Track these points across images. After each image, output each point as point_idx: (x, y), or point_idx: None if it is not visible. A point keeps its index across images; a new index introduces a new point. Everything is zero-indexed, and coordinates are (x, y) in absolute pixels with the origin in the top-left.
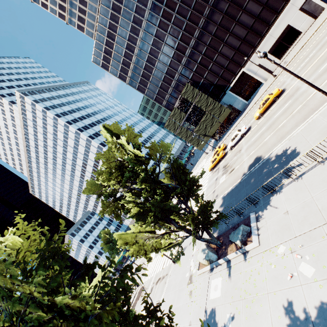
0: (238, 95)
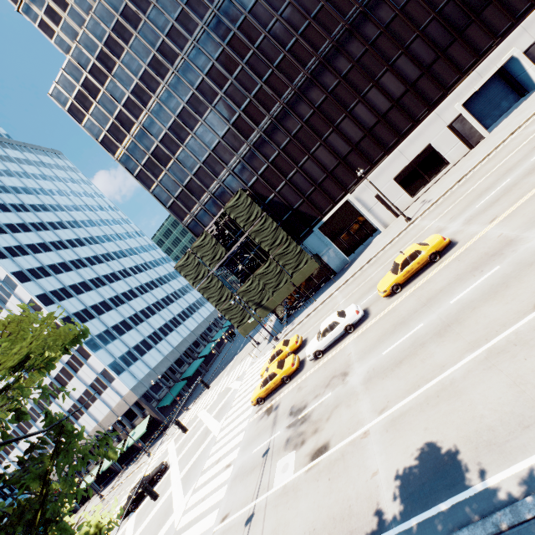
0: (333, 241)
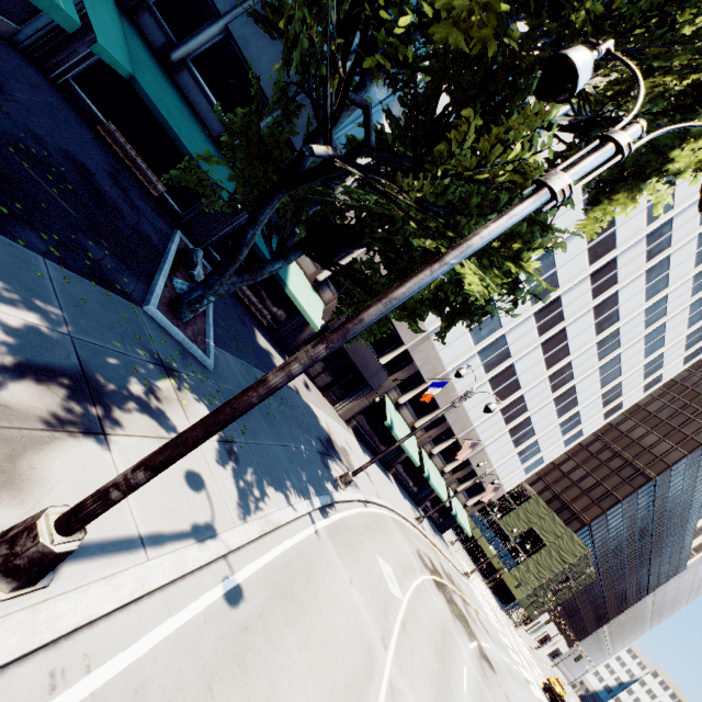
0: None
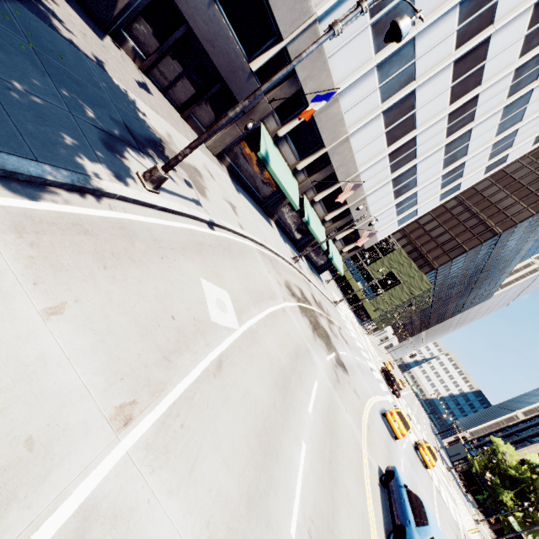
0: None
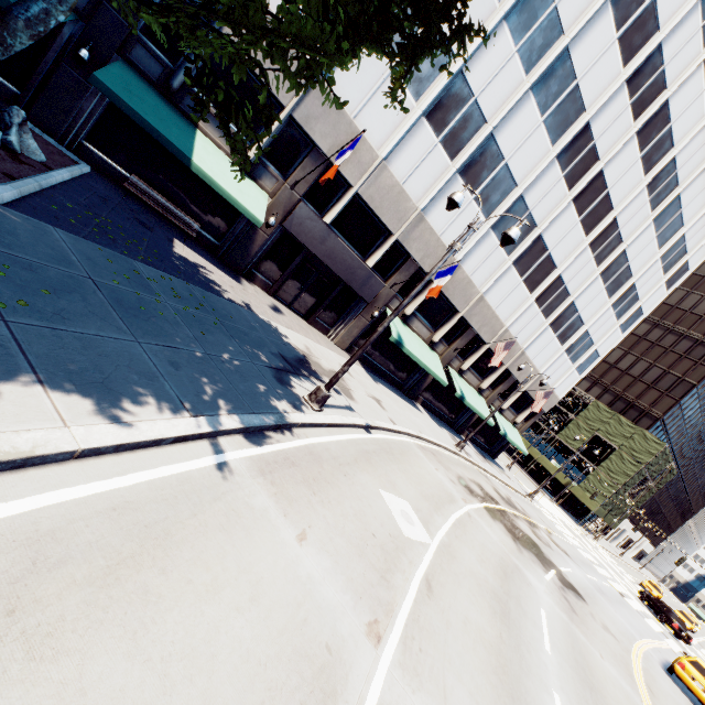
0: None
